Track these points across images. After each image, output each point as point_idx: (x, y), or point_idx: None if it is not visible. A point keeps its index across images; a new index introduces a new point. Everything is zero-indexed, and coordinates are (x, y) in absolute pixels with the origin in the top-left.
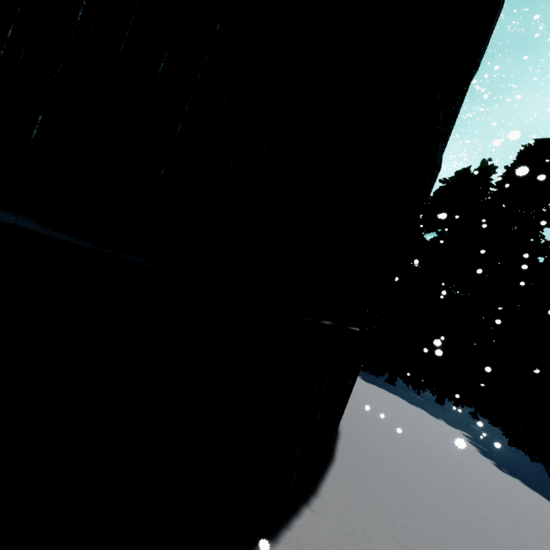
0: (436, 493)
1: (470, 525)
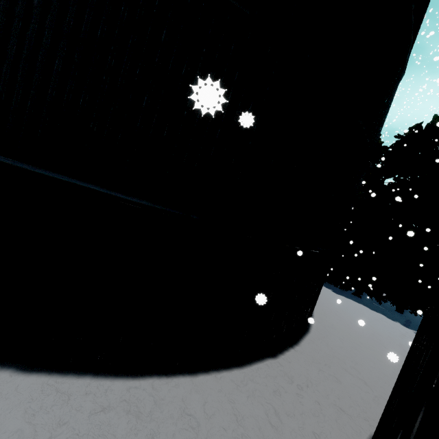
0: (379, 358)
1: None
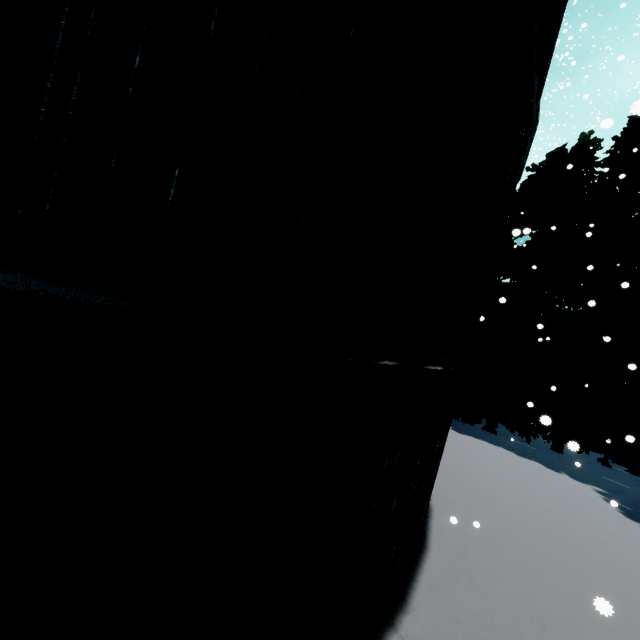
0: (576, 584)
1: (634, 631)
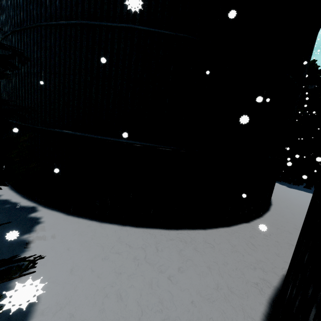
0: None
1: None
